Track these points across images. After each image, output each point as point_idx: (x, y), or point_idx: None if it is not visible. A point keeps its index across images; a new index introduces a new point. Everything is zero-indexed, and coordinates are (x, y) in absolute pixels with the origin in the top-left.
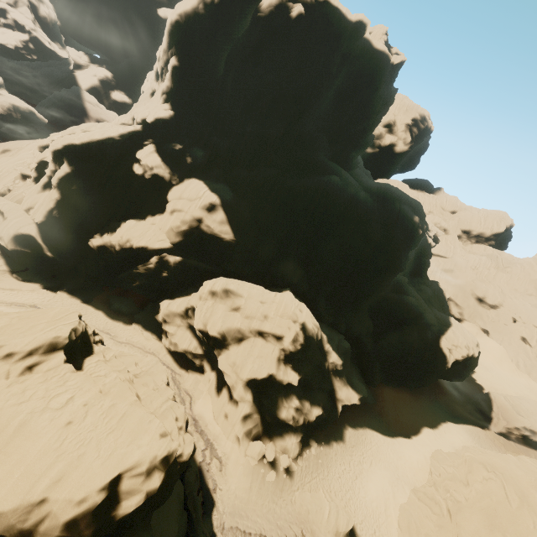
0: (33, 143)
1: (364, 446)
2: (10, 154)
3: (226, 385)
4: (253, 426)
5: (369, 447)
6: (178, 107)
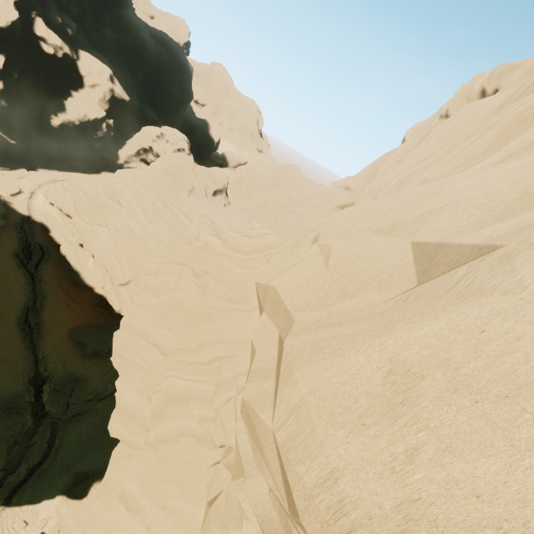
0: None
1: None
2: None
3: None
4: None
5: None
6: None
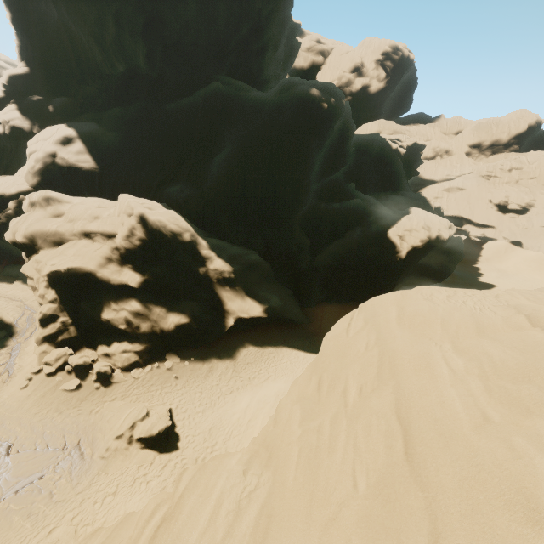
0: None
1: (267, 364)
2: None
3: None
4: (61, 332)
5: (275, 364)
6: (34, 64)
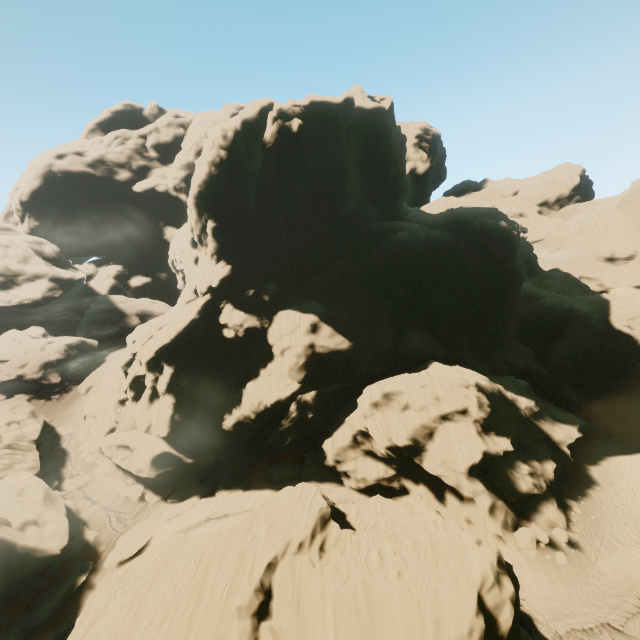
0: (107, 368)
1: (622, 478)
2: (94, 390)
3: (445, 490)
4: (504, 515)
5: (627, 475)
6: (231, 259)
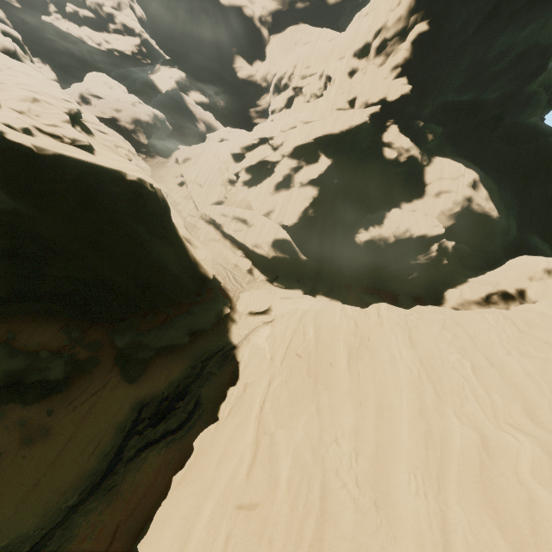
0: (206, 149)
1: None
2: (192, 163)
3: None
4: None
5: None
6: (411, 81)
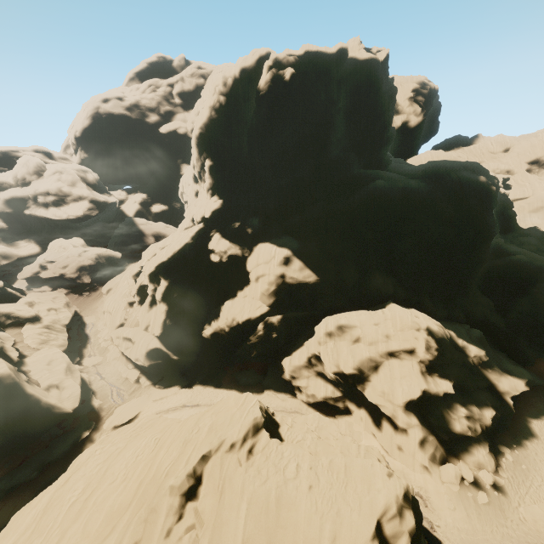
0: (124, 276)
1: None
2: (113, 292)
3: (383, 417)
4: (434, 449)
5: None
6: (223, 195)
